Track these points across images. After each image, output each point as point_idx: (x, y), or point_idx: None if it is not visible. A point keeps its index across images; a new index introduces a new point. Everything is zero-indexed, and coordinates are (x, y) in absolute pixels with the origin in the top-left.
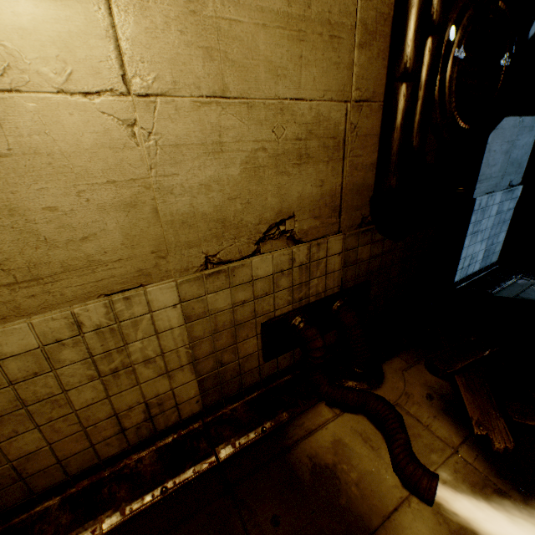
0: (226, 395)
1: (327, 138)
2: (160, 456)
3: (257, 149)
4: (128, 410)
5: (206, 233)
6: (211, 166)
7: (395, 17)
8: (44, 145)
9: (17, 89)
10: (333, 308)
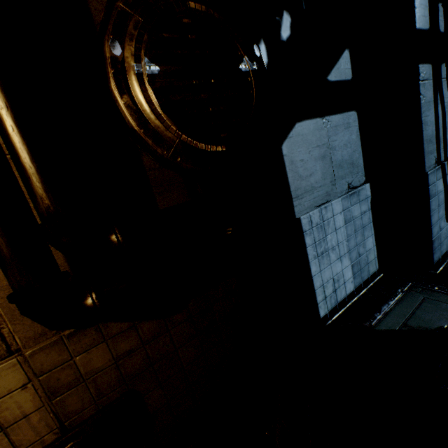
0: None
1: None
2: None
3: None
4: None
5: None
6: None
7: None
8: None
9: None
10: None
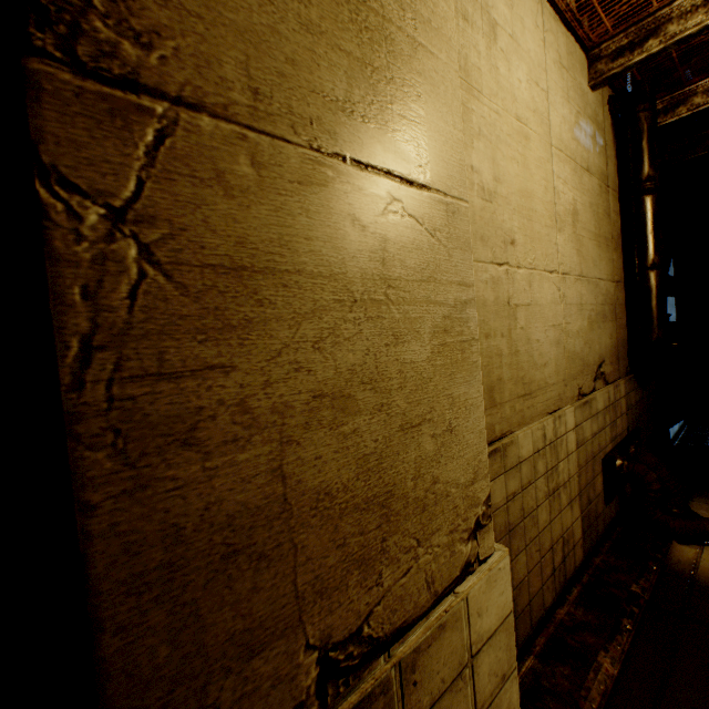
0: (591, 544)
1: (609, 304)
2: (585, 606)
3: (591, 309)
4: (556, 543)
5: (578, 369)
6: (578, 319)
7: (621, 235)
8: (538, 300)
9: (535, 268)
10: (630, 450)
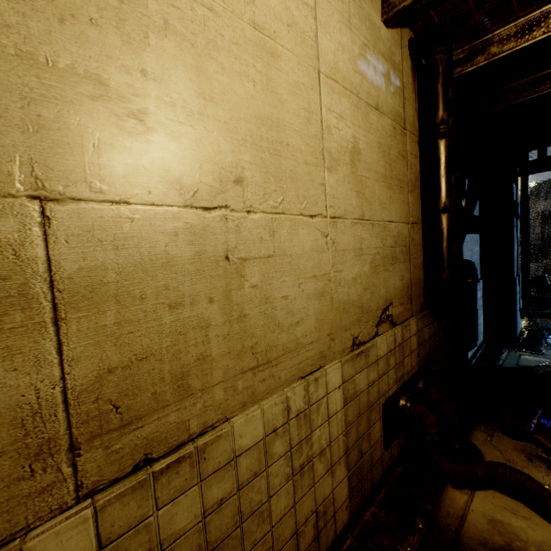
0: (363, 497)
1: (402, 246)
2: None
3: (375, 253)
4: (304, 523)
5: (353, 317)
6: (357, 265)
7: (420, 178)
8: (289, 249)
9: (283, 212)
10: (418, 385)
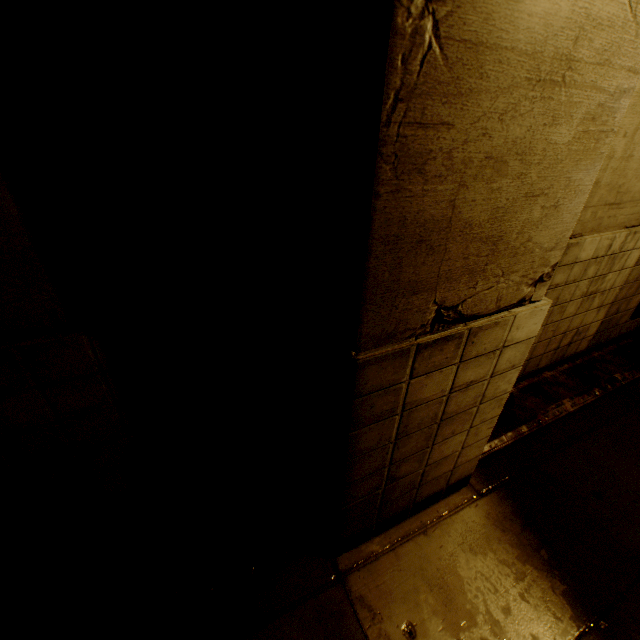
0: (598, 343)
1: None
2: (568, 376)
3: None
4: (569, 331)
5: None
6: None
7: None
8: None
9: None
10: None
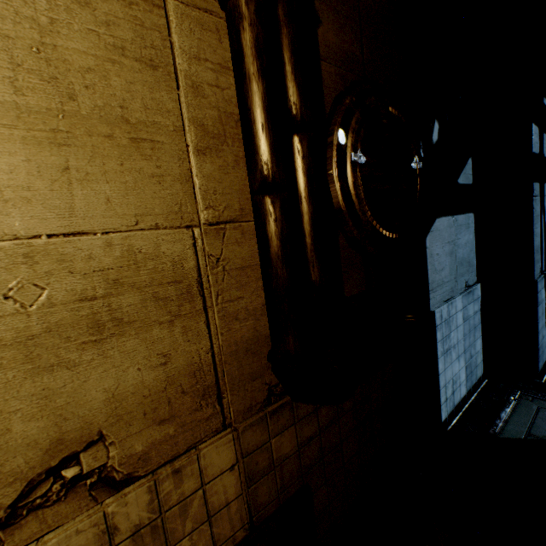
0: None
1: (160, 284)
2: None
3: None
4: None
5: None
6: None
7: None
8: None
9: None
10: None
